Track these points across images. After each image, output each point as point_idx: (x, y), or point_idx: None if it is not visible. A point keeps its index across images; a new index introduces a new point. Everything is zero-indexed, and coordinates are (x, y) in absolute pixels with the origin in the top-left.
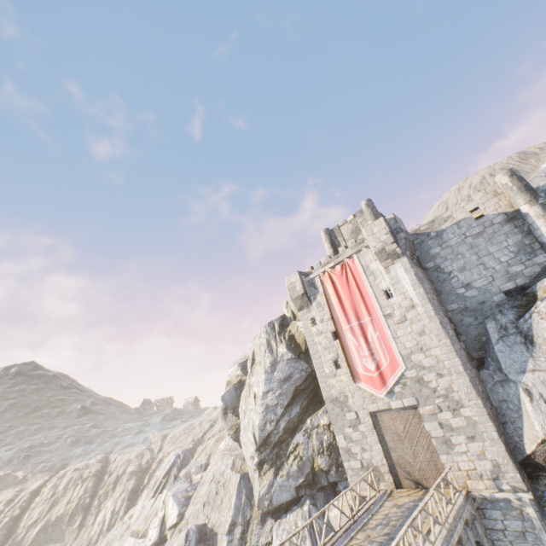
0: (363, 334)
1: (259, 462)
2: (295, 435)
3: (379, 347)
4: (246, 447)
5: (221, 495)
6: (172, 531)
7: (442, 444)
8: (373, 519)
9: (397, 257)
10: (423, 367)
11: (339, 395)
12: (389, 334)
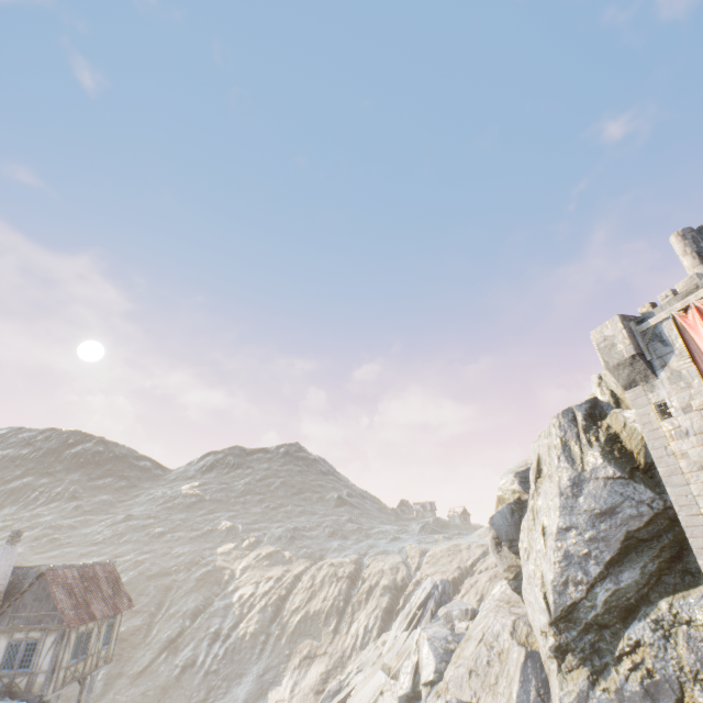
0: None
1: (557, 647)
2: (631, 623)
3: None
4: (531, 610)
5: (495, 669)
6: (428, 689)
7: None
8: None
9: None
10: None
11: None
12: None
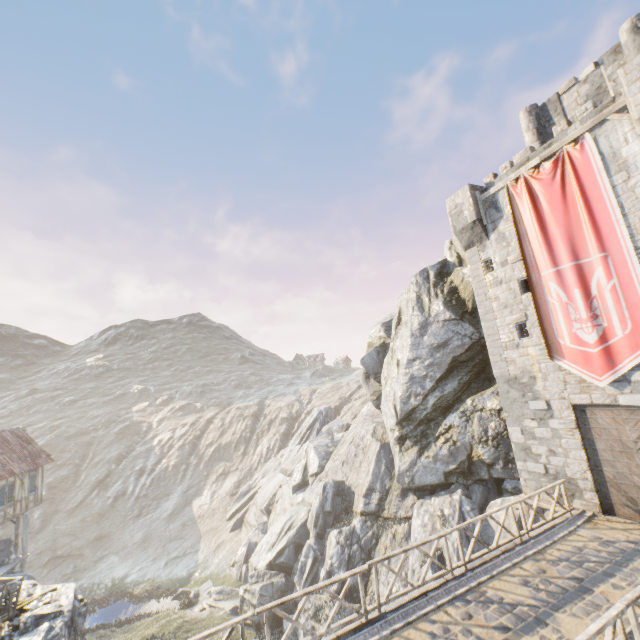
0: (580, 284)
1: (400, 437)
2: (448, 415)
3: (612, 306)
4: (386, 417)
5: (360, 458)
6: (313, 478)
7: None
8: (554, 549)
9: None
10: None
11: (521, 375)
12: None
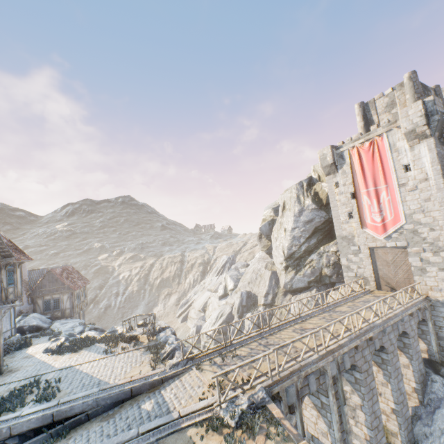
0: (376, 197)
1: (286, 266)
2: (311, 255)
3: (387, 207)
4: (276, 258)
5: (259, 280)
6: (231, 292)
7: (418, 270)
8: (358, 299)
9: (424, 138)
10: (420, 223)
11: (348, 235)
12: (398, 199)
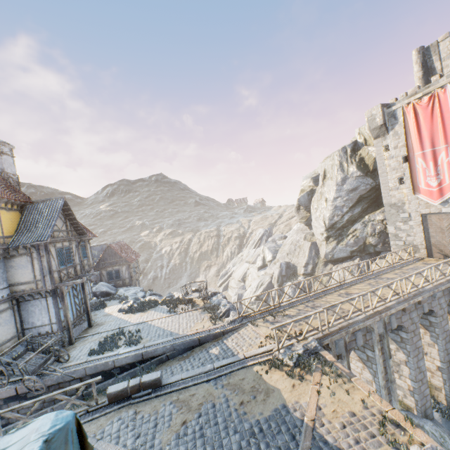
0: (433, 159)
1: (327, 237)
2: (354, 224)
3: (446, 170)
4: (316, 229)
5: (298, 251)
6: (270, 263)
7: None
8: (406, 267)
9: None
10: None
11: (398, 202)
12: None
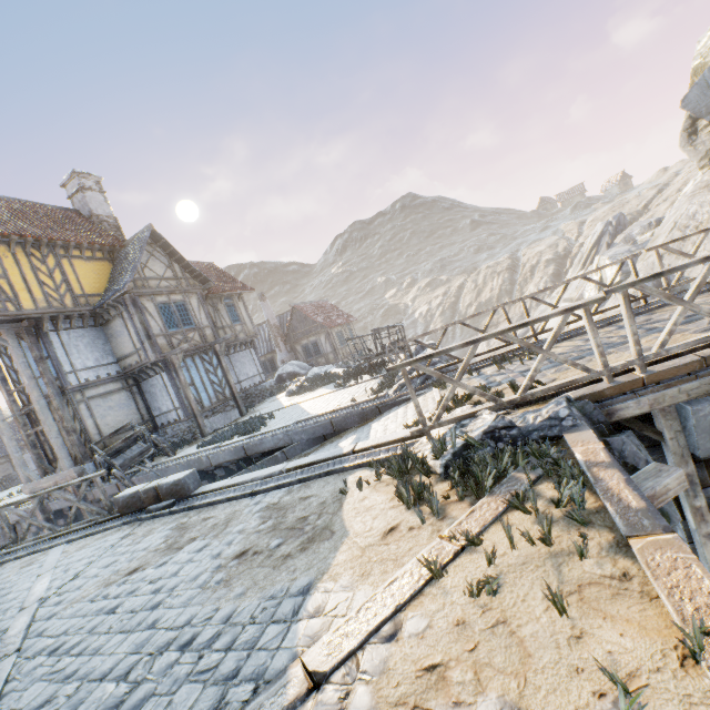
0: None
1: None
2: None
3: None
4: None
5: (691, 240)
6: None
7: None
8: None
9: None
10: None
11: None
12: None
